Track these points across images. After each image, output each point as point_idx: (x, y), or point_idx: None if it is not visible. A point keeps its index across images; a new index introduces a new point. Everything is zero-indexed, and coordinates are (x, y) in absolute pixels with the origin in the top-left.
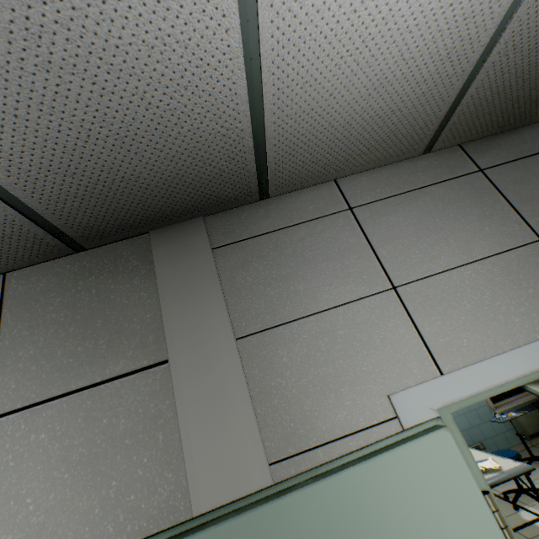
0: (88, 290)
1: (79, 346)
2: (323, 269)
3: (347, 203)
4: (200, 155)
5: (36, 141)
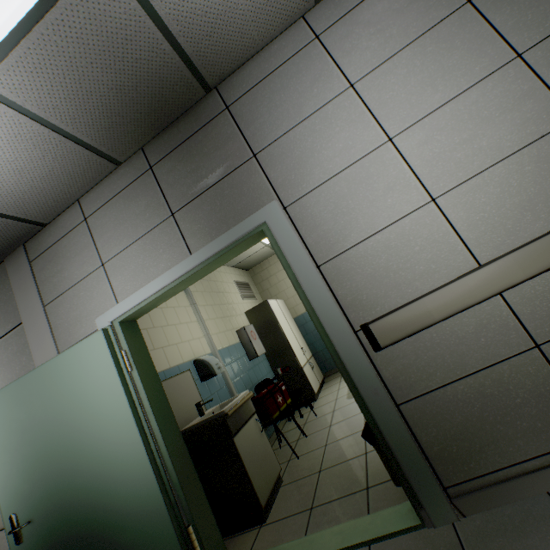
0: None
1: None
2: (75, 262)
3: (84, 216)
4: None
5: None
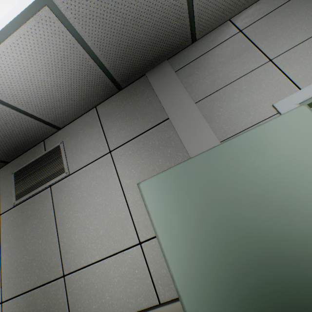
0: (128, 103)
1: (132, 123)
2: (230, 64)
3: (238, 29)
4: (165, 20)
5: (108, 30)
